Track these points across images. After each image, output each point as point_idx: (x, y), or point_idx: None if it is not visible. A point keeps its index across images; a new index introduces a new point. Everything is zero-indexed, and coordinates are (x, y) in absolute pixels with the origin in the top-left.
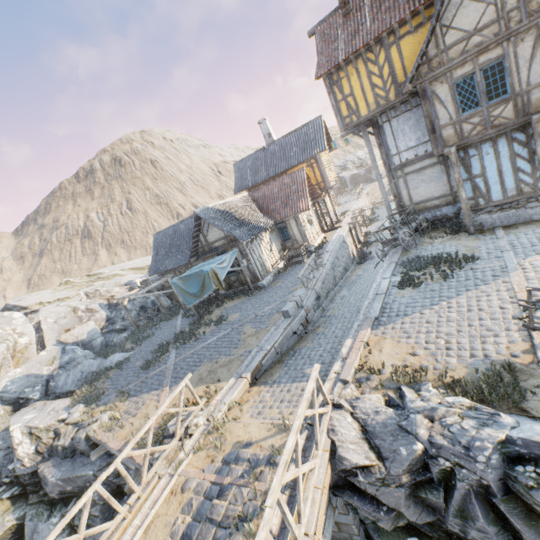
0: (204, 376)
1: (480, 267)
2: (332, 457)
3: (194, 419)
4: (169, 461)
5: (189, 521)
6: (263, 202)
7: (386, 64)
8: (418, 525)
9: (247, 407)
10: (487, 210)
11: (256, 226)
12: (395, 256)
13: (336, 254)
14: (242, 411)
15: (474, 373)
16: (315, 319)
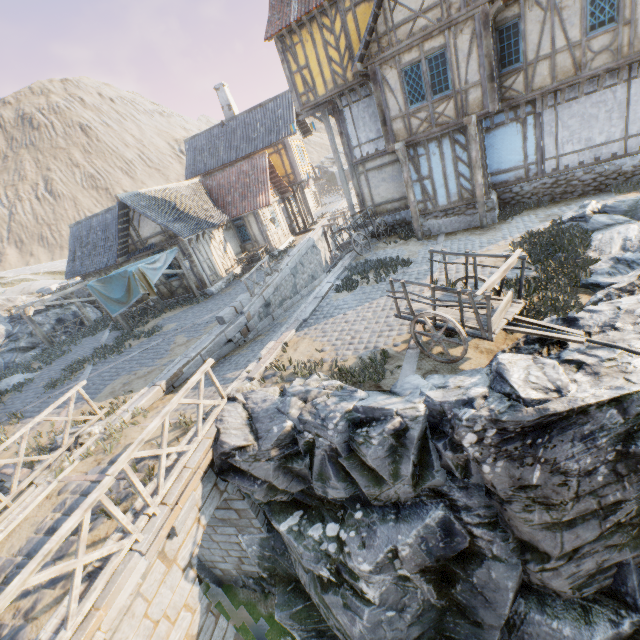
0: (117, 389)
1: (411, 270)
2: (215, 443)
3: (88, 429)
4: (52, 471)
5: (58, 517)
6: (218, 192)
7: (343, 35)
8: (302, 498)
9: (153, 413)
10: (434, 215)
11: (205, 221)
12: (347, 261)
13: (300, 259)
14: (147, 417)
15: (360, 362)
16: (259, 327)
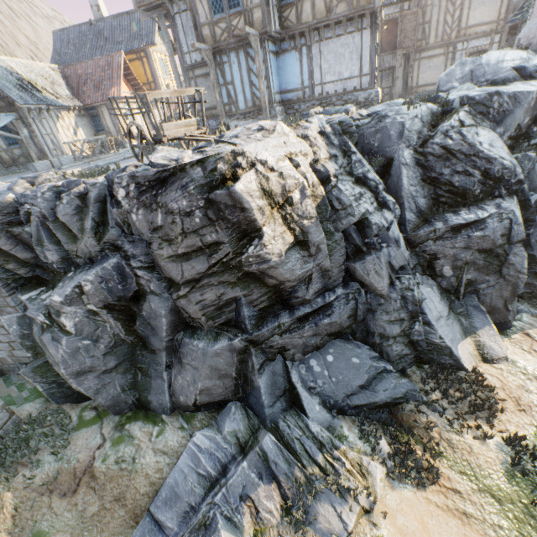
0: None
1: None
2: None
3: None
4: None
5: None
6: (75, 81)
7: None
8: (42, 274)
9: None
10: (237, 117)
11: (51, 99)
12: None
13: None
14: None
15: None
16: None
